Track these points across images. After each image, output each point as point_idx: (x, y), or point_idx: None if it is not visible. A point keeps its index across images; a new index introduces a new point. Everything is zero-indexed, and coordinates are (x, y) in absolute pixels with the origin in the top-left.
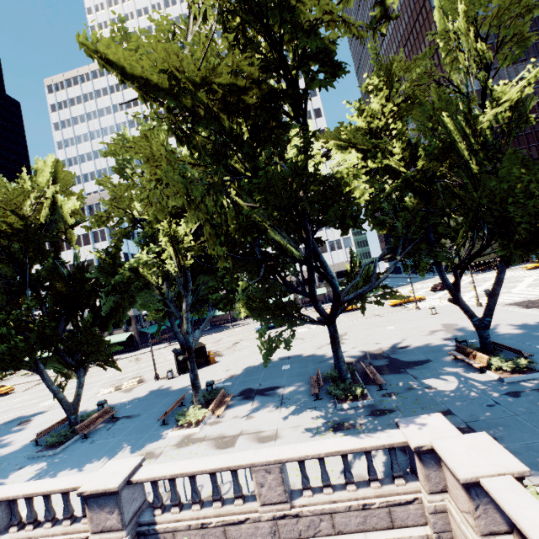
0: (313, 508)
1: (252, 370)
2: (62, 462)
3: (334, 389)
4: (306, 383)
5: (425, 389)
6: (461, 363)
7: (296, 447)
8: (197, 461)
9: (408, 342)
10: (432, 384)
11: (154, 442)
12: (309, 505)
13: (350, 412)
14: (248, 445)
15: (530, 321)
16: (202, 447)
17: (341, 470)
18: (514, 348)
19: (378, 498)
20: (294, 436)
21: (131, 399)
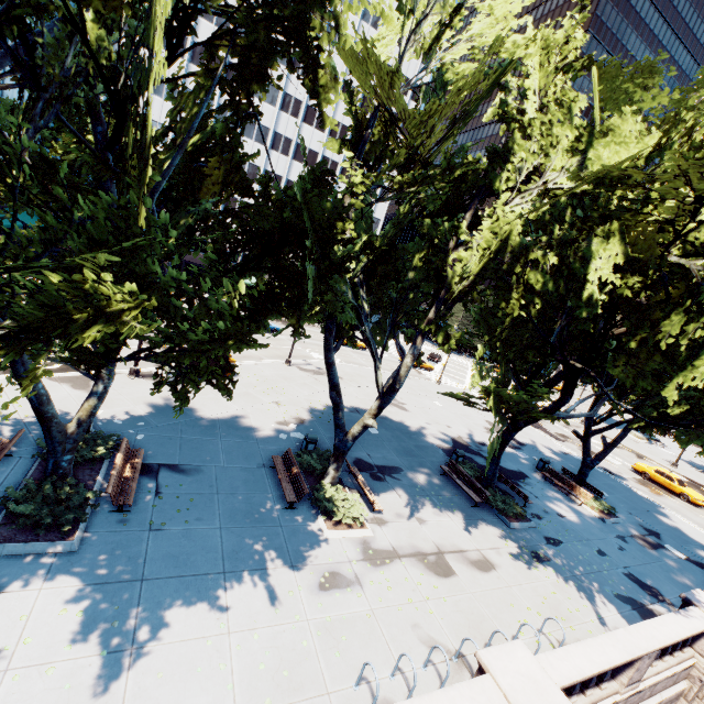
0: (651, 682)
1: (325, 420)
2: (135, 581)
3: (493, 499)
4: (433, 472)
5: (559, 516)
6: (553, 487)
7: (654, 627)
8: (589, 647)
9: (480, 437)
10: (558, 510)
11: (316, 549)
12: (646, 679)
13: (527, 535)
14: (474, 575)
15: (553, 447)
16: (414, 571)
17: (599, 621)
18: (599, 490)
19: (677, 665)
20: (509, 565)
21: (123, 416)
